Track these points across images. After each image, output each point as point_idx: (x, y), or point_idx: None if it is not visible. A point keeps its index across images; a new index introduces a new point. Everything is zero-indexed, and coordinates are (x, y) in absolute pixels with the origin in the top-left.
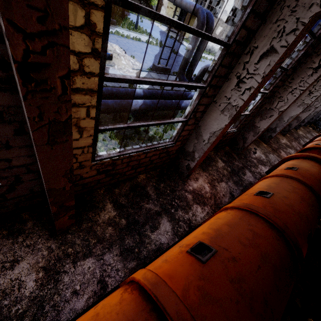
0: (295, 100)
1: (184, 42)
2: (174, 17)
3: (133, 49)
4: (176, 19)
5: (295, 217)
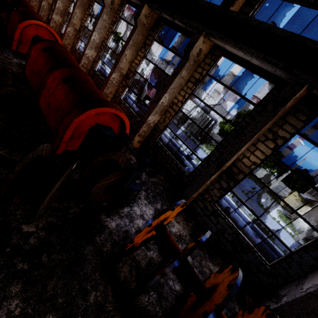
0: (93, 31)
1: (275, 209)
2: (295, 204)
3: (175, 129)
4: (297, 206)
5: (26, 3)
